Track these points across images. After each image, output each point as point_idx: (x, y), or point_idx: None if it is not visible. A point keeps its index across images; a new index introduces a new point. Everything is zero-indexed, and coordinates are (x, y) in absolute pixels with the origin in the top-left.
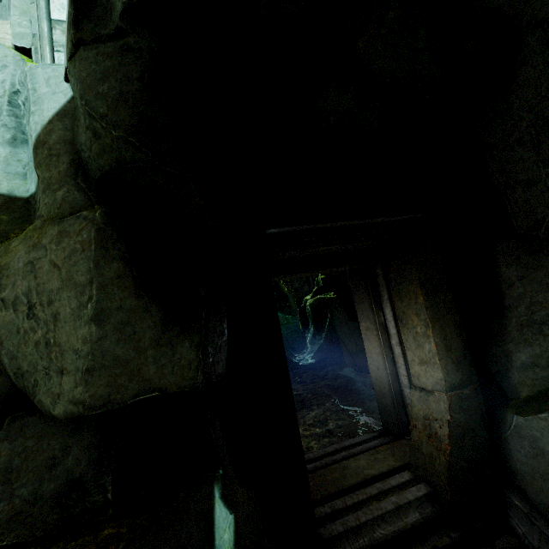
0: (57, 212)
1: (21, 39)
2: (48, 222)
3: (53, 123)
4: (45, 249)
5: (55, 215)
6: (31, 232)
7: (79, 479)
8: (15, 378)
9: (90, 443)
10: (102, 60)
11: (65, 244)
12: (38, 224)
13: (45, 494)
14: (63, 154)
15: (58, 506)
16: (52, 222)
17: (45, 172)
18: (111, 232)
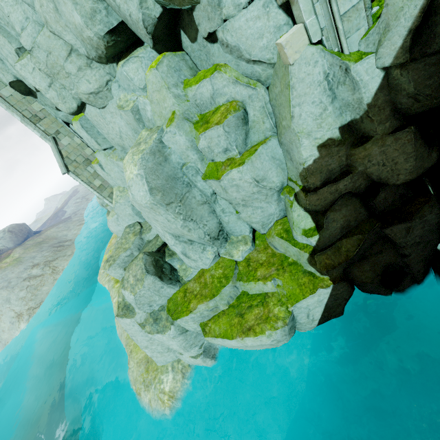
0: (388, 131)
1: (315, 36)
2: (384, 136)
3: (377, 95)
4: (389, 146)
5: (387, 133)
6: (376, 141)
7: (403, 194)
8: (377, 180)
9: (403, 186)
10: (428, 68)
11: (399, 142)
12: (377, 137)
13: (395, 199)
14: (386, 108)
15: (400, 200)
16: (387, 136)
17: (377, 118)
18: (416, 132)
